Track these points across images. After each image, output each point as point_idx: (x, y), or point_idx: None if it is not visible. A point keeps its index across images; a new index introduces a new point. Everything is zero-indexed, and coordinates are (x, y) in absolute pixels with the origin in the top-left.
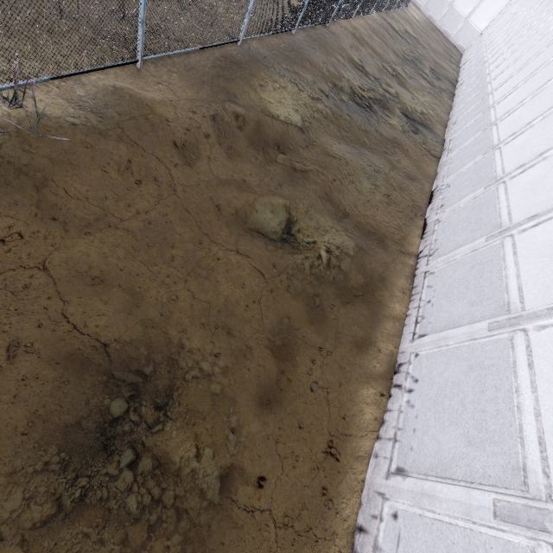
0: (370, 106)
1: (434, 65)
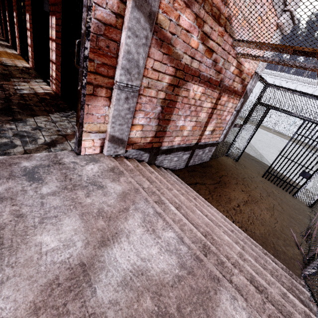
0: None
1: None
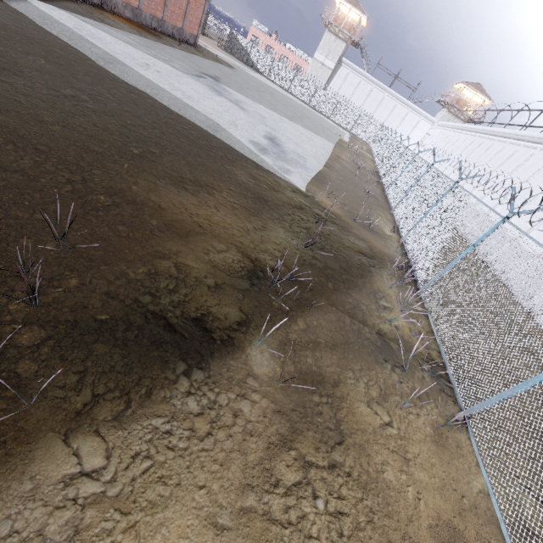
0: None
1: None
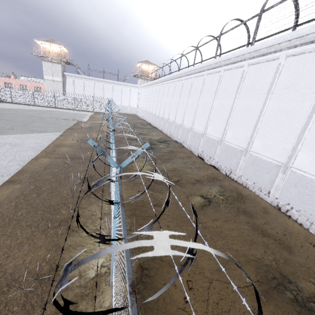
0: (152, 147)
1: (139, 123)
